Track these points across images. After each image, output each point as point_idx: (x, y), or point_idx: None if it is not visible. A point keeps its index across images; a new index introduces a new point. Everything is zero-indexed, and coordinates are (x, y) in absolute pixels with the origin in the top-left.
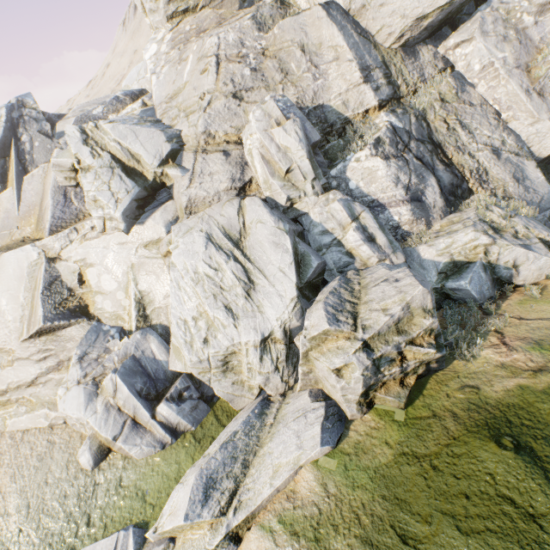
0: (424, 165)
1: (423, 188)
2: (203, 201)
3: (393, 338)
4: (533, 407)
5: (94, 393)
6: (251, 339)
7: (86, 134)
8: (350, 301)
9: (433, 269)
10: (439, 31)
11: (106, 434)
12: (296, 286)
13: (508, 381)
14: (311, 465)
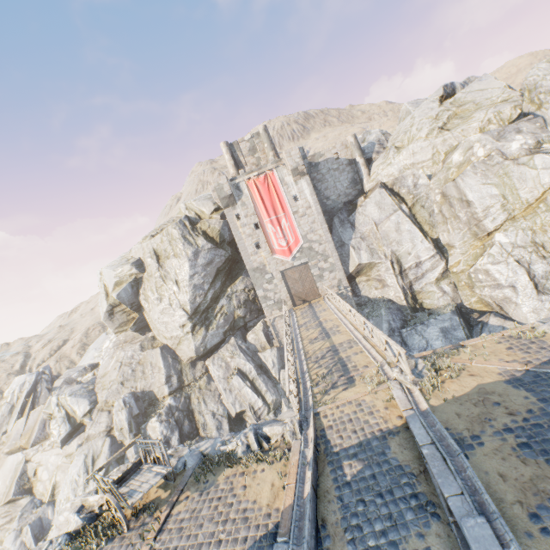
0: (177, 424)
1: (172, 436)
2: (93, 436)
3: None
4: None
5: (19, 535)
6: None
7: (60, 400)
8: None
9: None
10: (207, 354)
11: None
12: None
13: None
14: None
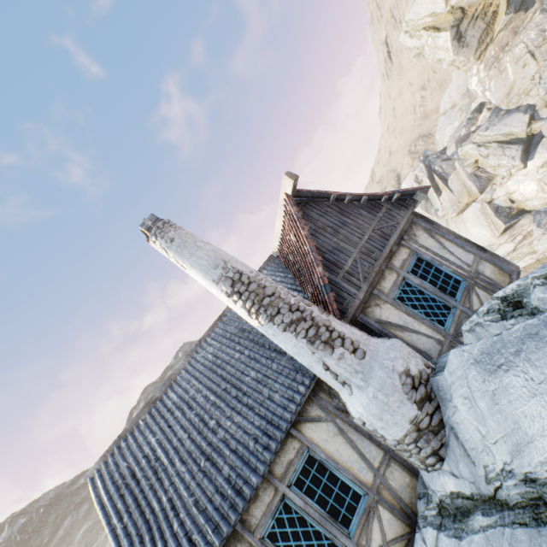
0: None
1: None
2: None
3: None
4: None
5: None
6: None
7: (476, 143)
8: None
9: None
10: None
11: None
12: None
13: None
14: None
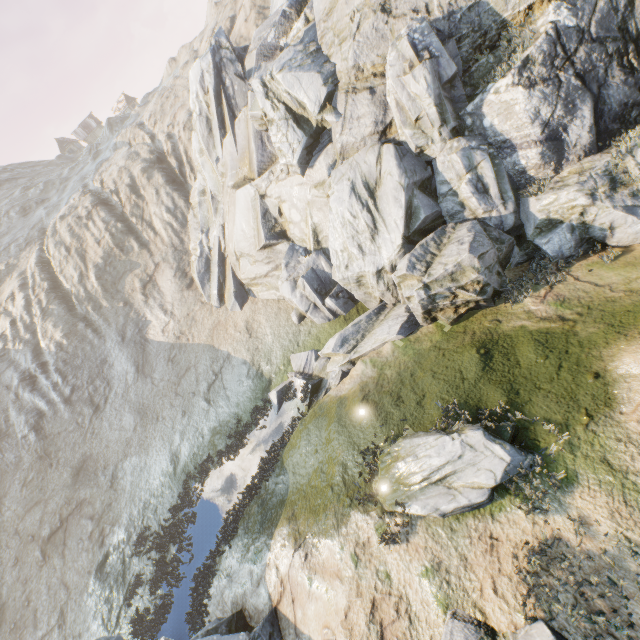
0: (583, 86)
1: (567, 122)
2: (352, 147)
3: (446, 284)
4: (517, 339)
5: (294, 287)
6: (370, 270)
7: (266, 87)
8: (432, 253)
9: (532, 223)
10: None
11: (302, 309)
12: (401, 237)
13: (519, 322)
14: (391, 342)
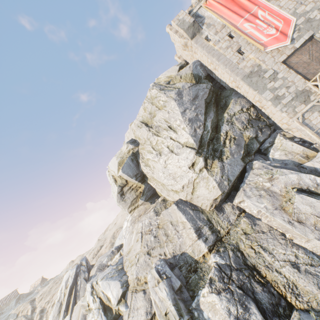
0: (244, 292)
1: (248, 316)
2: None
3: None
4: None
5: None
6: None
7: (93, 287)
8: None
9: None
10: (230, 194)
11: None
12: None
13: None
14: None
